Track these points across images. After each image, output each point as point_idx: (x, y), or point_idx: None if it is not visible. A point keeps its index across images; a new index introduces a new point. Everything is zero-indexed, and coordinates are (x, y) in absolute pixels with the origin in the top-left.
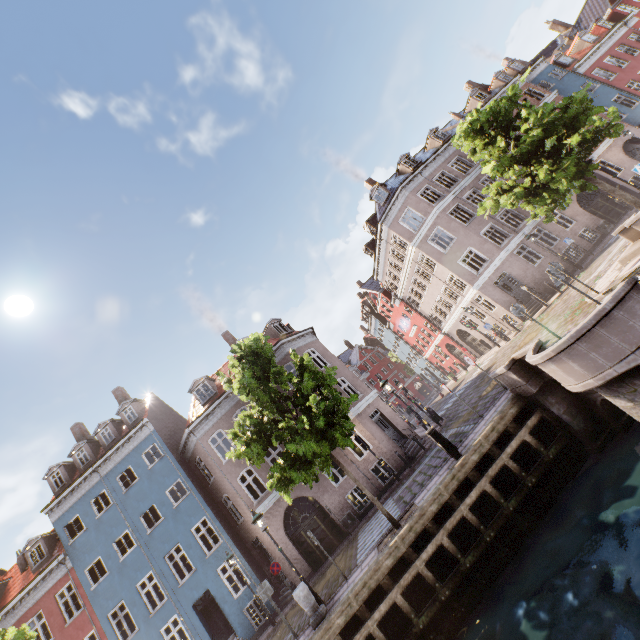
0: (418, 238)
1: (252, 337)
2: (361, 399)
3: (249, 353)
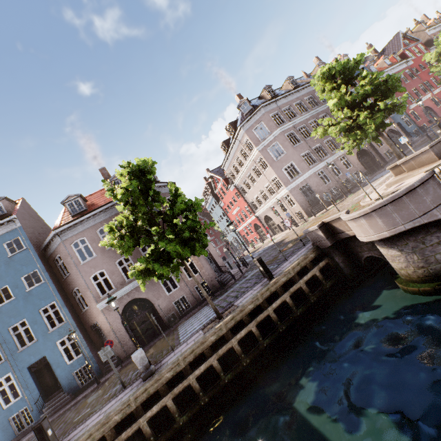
0: (262, 145)
1: (142, 159)
2: None
3: (137, 170)
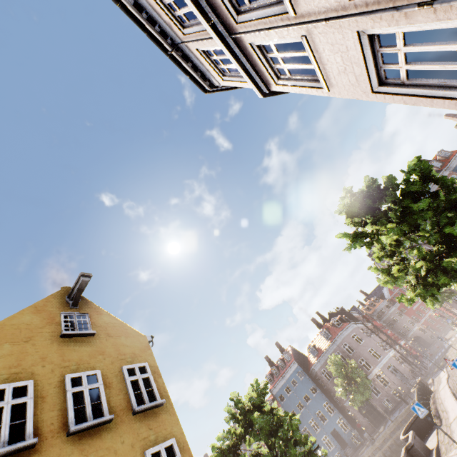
0: None
1: (333, 357)
2: (382, 359)
3: (334, 363)
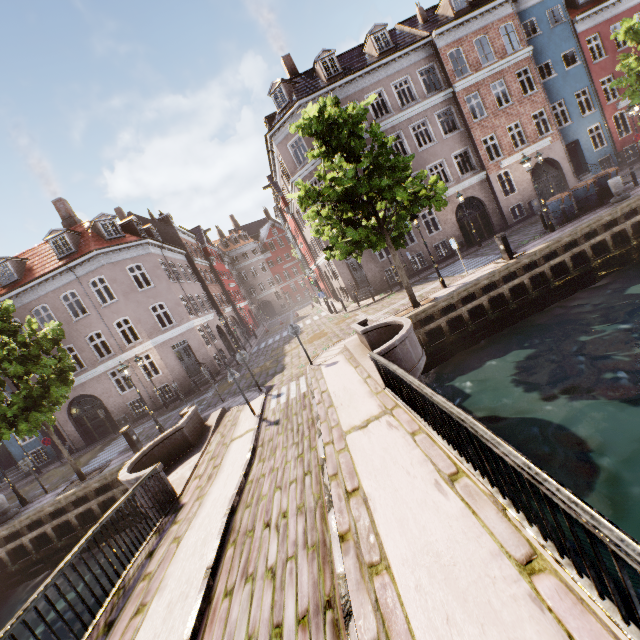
0: (299, 176)
1: None
2: (172, 328)
3: None
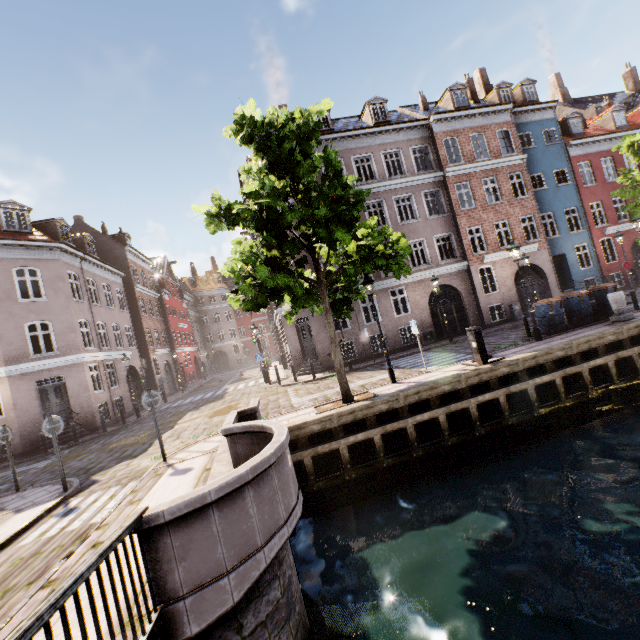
0: None
1: None
2: (49, 357)
3: None
